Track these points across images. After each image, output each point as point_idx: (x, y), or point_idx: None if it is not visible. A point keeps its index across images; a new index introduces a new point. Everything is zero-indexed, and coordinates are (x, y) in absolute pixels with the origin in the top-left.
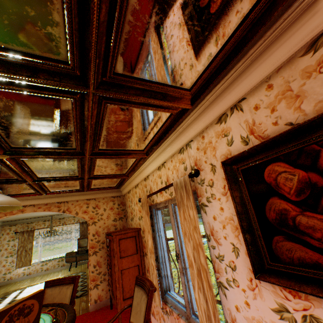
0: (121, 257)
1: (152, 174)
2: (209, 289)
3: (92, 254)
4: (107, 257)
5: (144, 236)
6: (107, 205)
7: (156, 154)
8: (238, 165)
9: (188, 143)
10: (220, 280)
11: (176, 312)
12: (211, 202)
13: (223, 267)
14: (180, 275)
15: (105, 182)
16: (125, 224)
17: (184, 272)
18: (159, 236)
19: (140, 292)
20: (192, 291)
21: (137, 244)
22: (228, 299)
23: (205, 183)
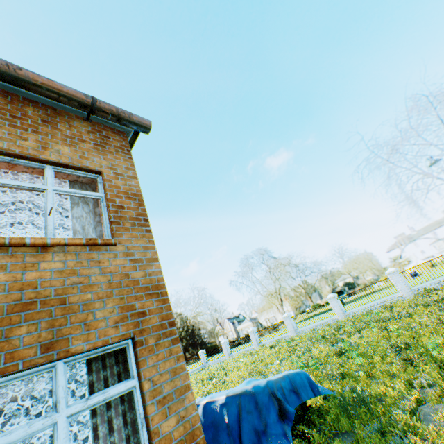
0: None
1: None
2: None
3: None
4: None
5: None
6: None
7: None
8: None
9: None
10: None
11: None
12: None
13: None
14: None
15: None
16: None
17: None
18: None
19: None
20: None
21: None
22: None
23: None
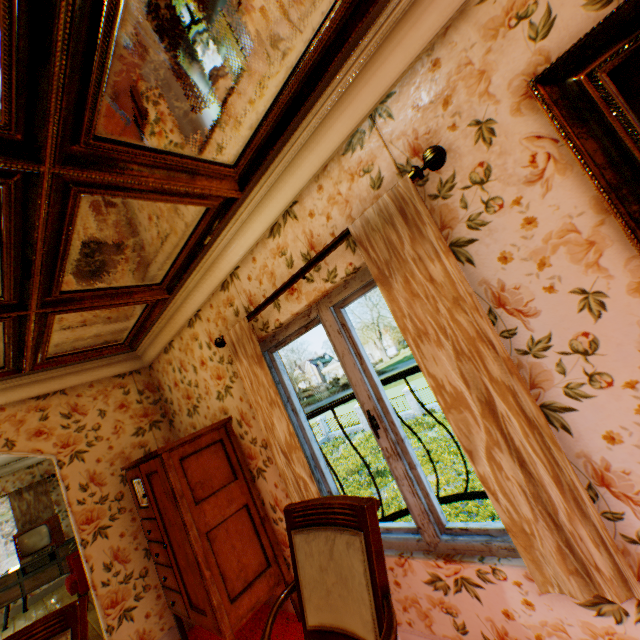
0: (199, 501)
1: (249, 261)
2: (531, 430)
3: (92, 538)
4: (139, 530)
5: (245, 432)
6: (106, 400)
7: (264, 188)
8: (594, 65)
9: (378, 107)
10: (544, 401)
11: (391, 553)
12: (486, 223)
13: (552, 364)
14: (389, 464)
15: (96, 326)
16: (170, 435)
17: (400, 451)
18: (296, 411)
19: (317, 539)
20: (427, 487)
21: (231, 456)
22: (577, 433)
23: (459, 186)
